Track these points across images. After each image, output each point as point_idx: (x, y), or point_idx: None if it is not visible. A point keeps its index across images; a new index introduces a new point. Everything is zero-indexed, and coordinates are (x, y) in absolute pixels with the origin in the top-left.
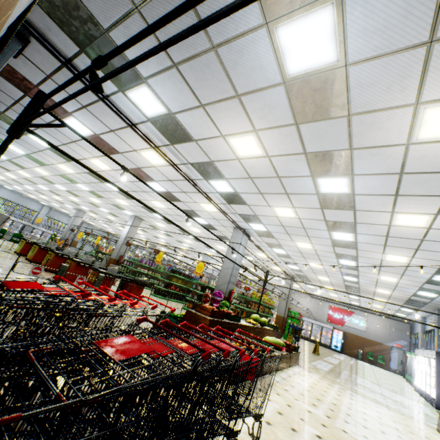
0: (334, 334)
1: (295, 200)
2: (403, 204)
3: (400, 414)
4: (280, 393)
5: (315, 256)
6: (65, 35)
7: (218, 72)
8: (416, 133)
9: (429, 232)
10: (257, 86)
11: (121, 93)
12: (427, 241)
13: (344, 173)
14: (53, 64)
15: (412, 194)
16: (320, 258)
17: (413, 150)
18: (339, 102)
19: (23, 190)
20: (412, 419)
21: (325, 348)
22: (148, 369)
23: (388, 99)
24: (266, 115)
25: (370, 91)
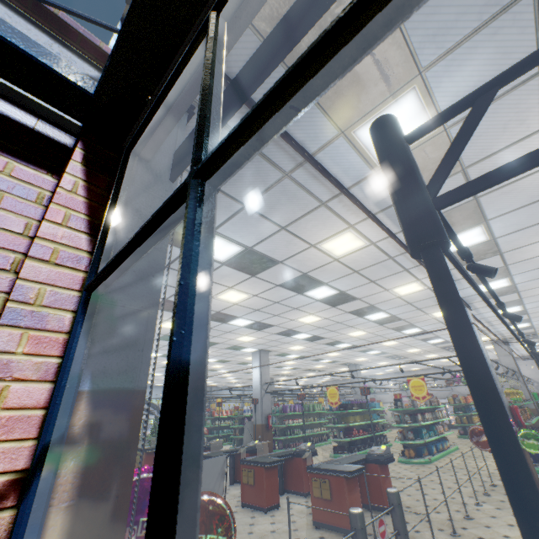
0: None
1: None
2: None
3: None
4: None
5: None
6: None
7: None
8: None
9: None
10: None
11: (341, 137)
12: None
13: None
14: None
15: None
16: None
17: None
18: None
19: None
20: None
21: None
22: None
23: None
24: None
25: None
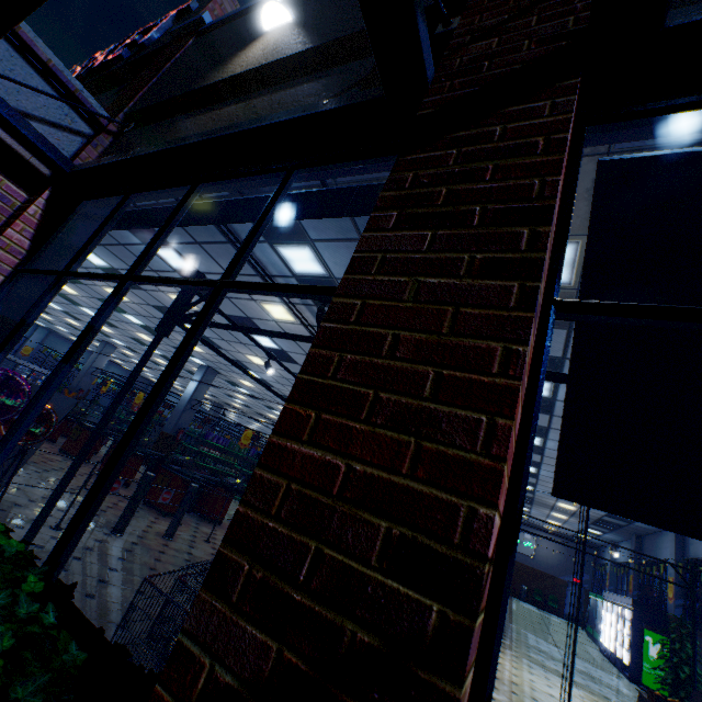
0: None
1: None
2: None
3: (591, 693)
4: None
5: None
6: None
7: None
8: None
9: None
10: None
11: (267, 244)
12: None
13: None
14: None
15: None
16: None
17: None
18: None
19: None
20: (606, 699)
21: None
22: None
23: None
24: None
25: None
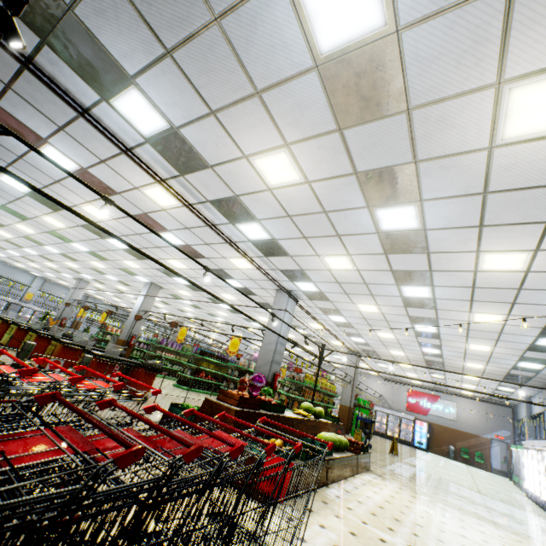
0: (416, 427)
1: (350, 244)
2: (490, 239)
3: (513, 533)
4: (340, 514)
5: (384, 323)
6: (18, 19)
7: (227, 58)
8: (501, 130)
9: (527, 276)
10: (281, 75)
11: (105, 102)
12: (526, 291)
13: (409, 199)
14: (10, 66)
15: (502, 222)
16: (391, 325)
17: (499, 157)
18: (394, 91)
19: (7, 258)
20: (530, 539)
21: (406, 447)
22: (5, 494)
23: (459, 79)
24: (298, 120)
25: (434, 69)
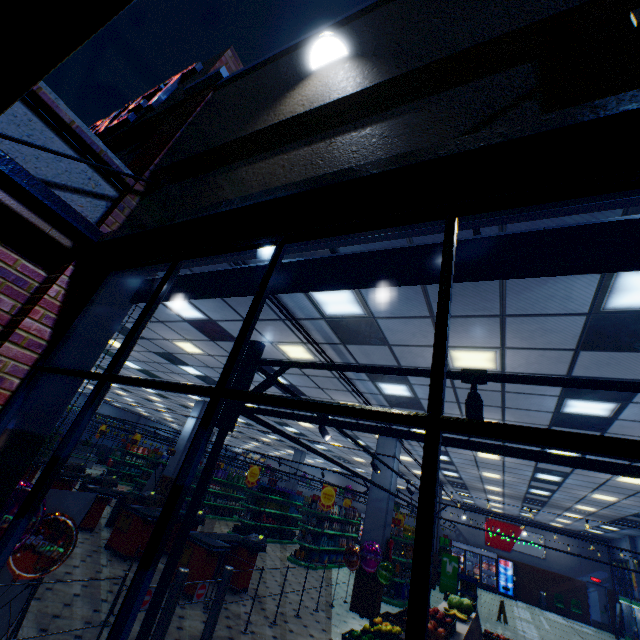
0: (500, 567)
1: (511, 414)
2: None
3: None
4: None
5: (498, 467)
6: None
7: (490, 292)
8: None
9: None
10: (543, 311)
11: None
12: None
13: (615, 399)
14: None
15: None
16: (505, 469)
17: None
18: None
19: None
20: None
21: (493, 595)
22: None
23: None
24: (533, 337)
25: None
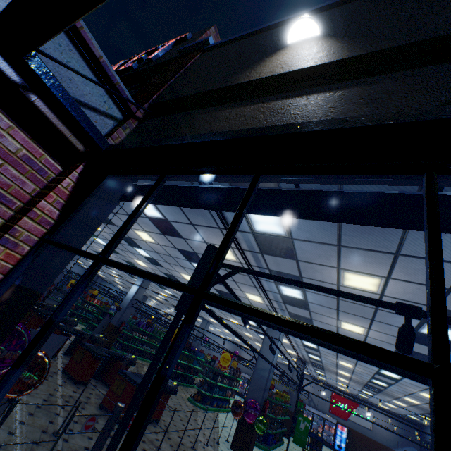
0: (338, 430)
1: (377, 325)
2: None
3: None
4: None
5: (353, 360)
6: None
7: (393, 235)
8: None
9: None
10: None
11: None
12: None
13: None
14: None
15: None
16: (358, 362)
17: None
18: None
19: None
20: None
21: (329, 450)
22: None
23: None
24: (417, 274)
25: None
